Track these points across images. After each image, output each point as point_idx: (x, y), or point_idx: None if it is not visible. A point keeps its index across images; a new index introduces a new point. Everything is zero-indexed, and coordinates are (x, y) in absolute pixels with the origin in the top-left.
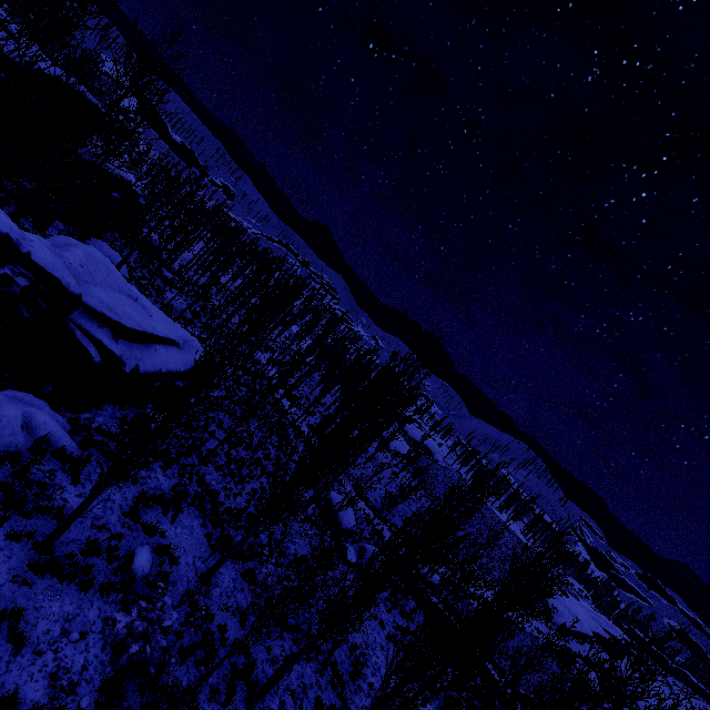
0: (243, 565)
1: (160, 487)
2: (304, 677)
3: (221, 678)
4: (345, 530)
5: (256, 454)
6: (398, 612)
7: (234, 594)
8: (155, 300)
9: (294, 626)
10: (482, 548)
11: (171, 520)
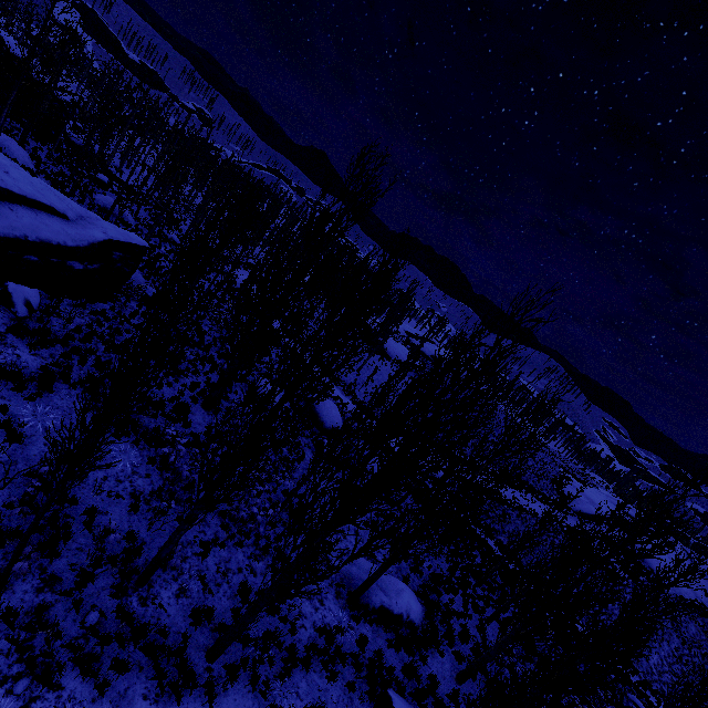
0: (157, 452)
1: (20, 365)
2: (230, 562)
3: (74, 565)
4: (328, 430)
5: (208, 352)
6: (384, 501)
7: (132, 479)
8: (79, 199)
9: (224, 512)
10: (492, 445)
11: (27, 398)
